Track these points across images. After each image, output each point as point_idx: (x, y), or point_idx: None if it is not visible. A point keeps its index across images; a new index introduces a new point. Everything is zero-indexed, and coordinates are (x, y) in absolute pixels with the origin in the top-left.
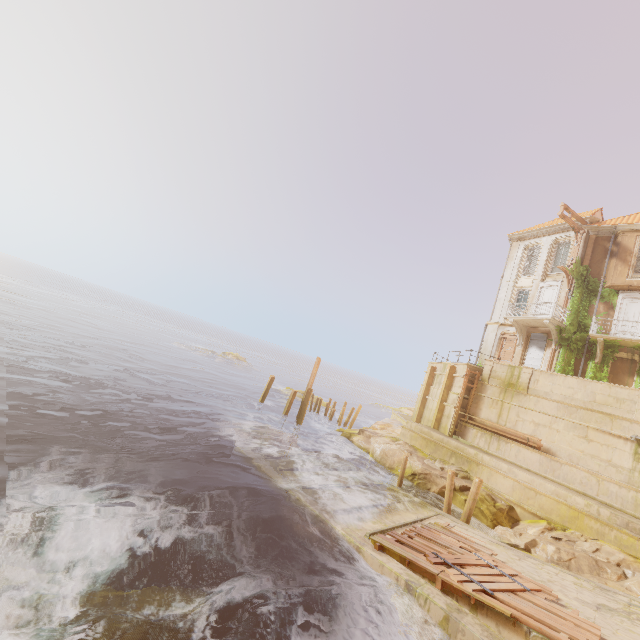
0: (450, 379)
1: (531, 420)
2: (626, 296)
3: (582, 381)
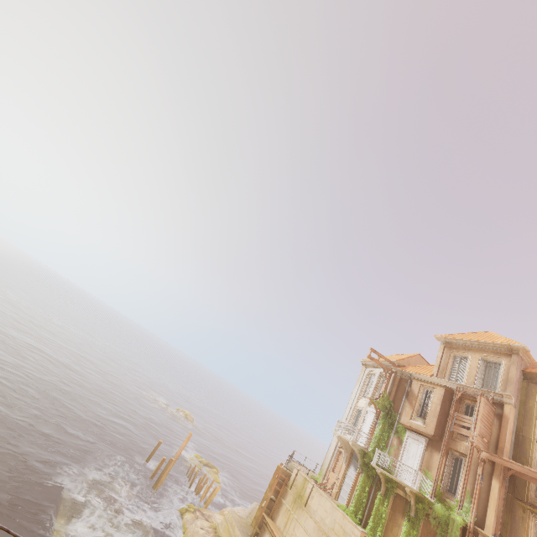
0: (274, 478)
1: (299, 536)
2: (409, 435)
3: (333, 506)
